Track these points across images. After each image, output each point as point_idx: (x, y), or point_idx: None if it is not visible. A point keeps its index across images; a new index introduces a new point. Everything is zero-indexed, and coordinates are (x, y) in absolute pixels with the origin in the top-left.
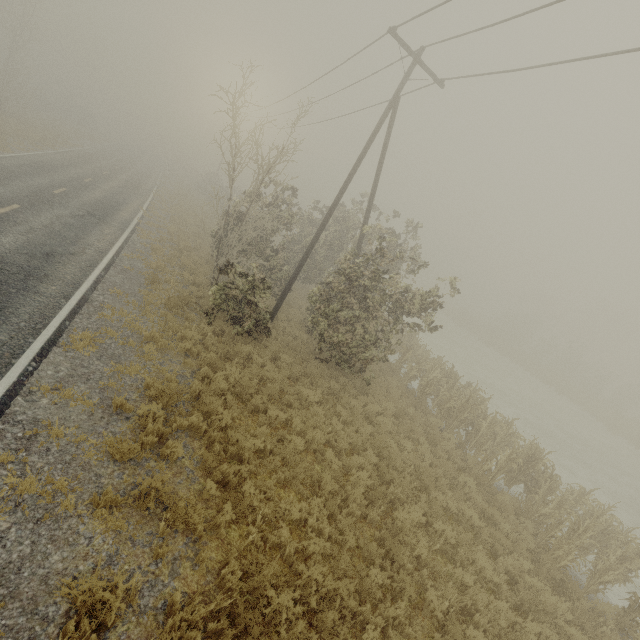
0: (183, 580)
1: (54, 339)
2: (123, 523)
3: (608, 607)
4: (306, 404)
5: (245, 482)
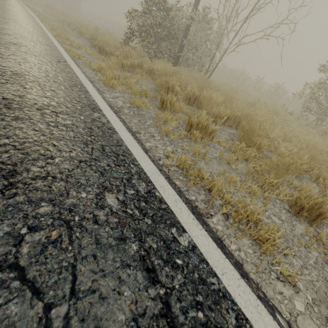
0: None
1: None
2: None
3: None
4: None
5: None
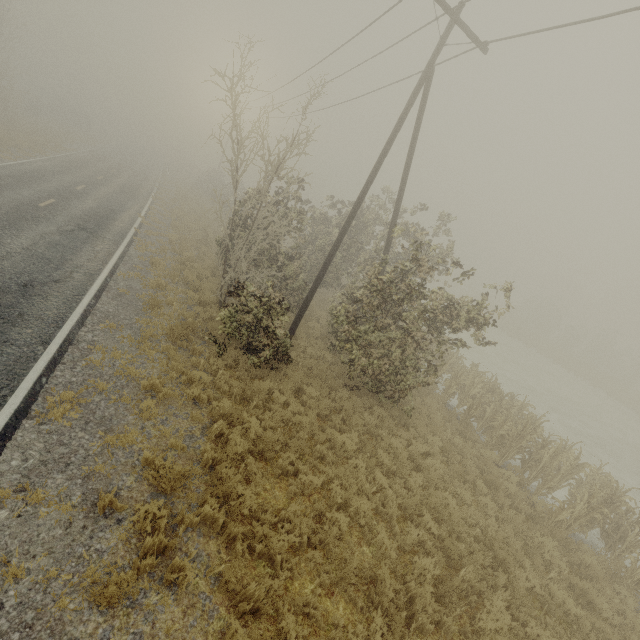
0: None
1: (24, 408)
2: None
3: None
4: (341, 453)
5: (280, 602)
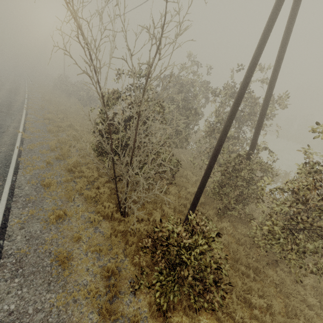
0: None
1: None
2: None
3: None
4: None
5: None
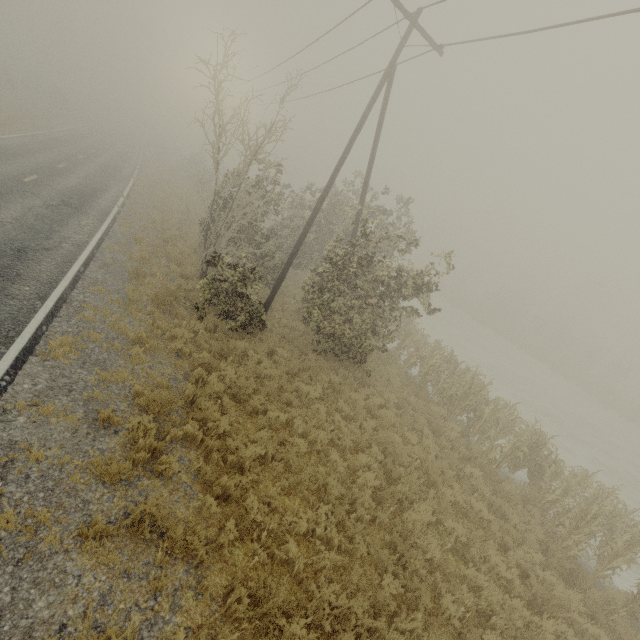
0: (186, 613)
1: (30, 347)
2: (116, 556)
3: (617, 594)
4: (306, 401)
5: (247, 493)
